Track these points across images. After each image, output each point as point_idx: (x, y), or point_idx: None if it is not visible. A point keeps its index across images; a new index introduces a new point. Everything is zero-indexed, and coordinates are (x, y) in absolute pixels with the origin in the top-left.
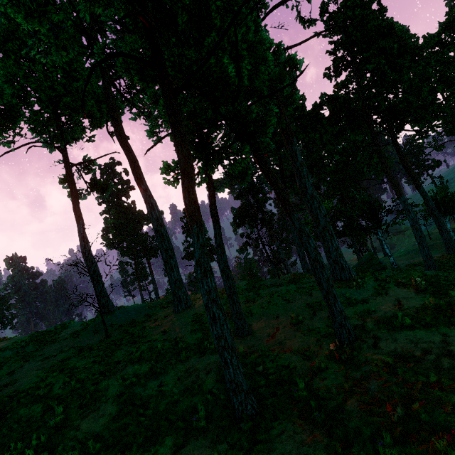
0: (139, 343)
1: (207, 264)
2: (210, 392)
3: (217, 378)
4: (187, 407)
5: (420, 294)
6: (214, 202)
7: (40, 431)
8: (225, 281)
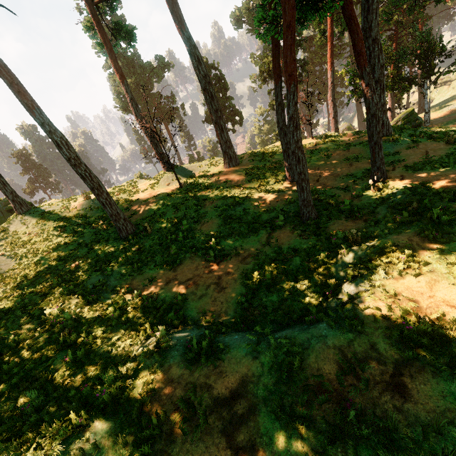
0: (211, 189)
1: (298, 120)
2: (282, 210)
3: (285, 204)
4: (267, 218)
5: (448, 146)
6: (278, 54)
7: (178, 232)
8: (283, 138)
